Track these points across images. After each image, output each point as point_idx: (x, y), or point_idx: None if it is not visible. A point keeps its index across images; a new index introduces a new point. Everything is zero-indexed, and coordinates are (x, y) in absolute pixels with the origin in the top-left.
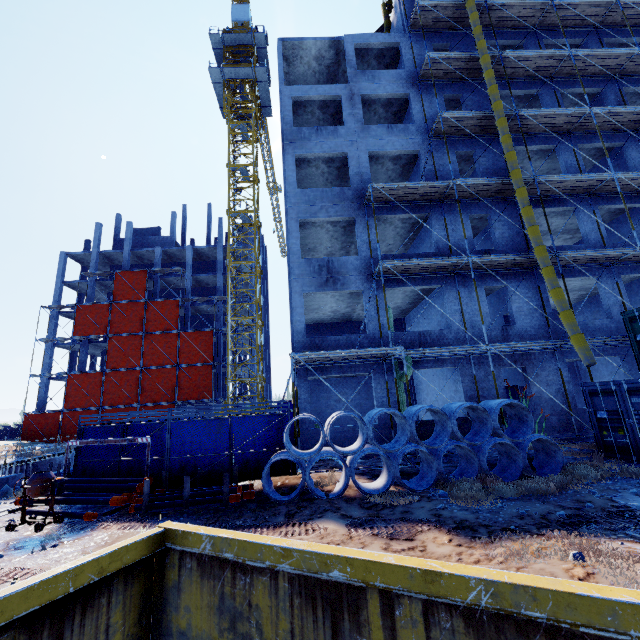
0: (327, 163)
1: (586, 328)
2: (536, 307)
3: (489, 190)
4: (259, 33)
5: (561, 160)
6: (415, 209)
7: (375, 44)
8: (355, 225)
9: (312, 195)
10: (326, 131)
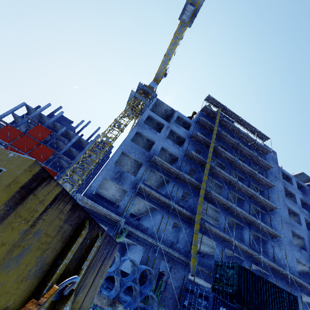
0: (147, 140)
1: (204, 263)
2: (187, 239)
3: (194, 185)
4: (155, 93)
5: (223, 191)
6: (166, 174)
7: (184, 119)
8: (142, 166)
9: (134, 146)
10: (153, 131)
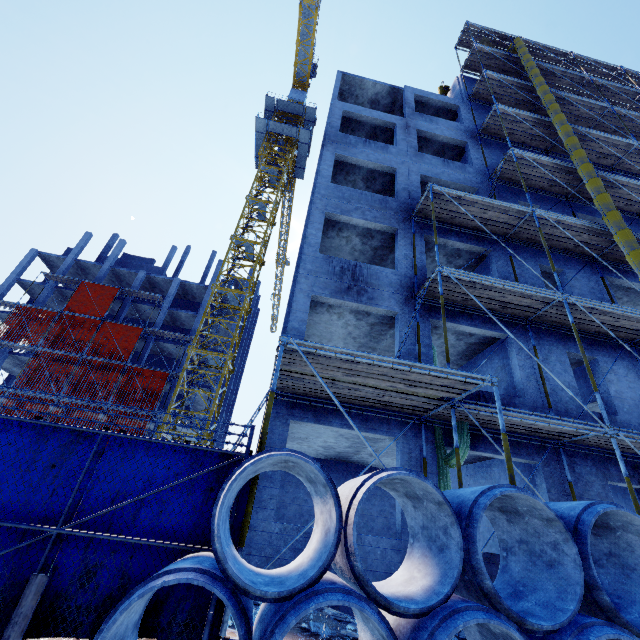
0: (367, 182)
1: None
2: None
3: (568, 238)
4: (311, 108)
5: None
6: (473, 240)
7: (434, 101)
8: (396, 238)
9: (348, 193)
10: (375, 145)
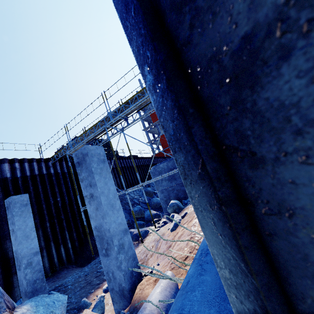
0: None
1: None
2: None
3: None
4: None
5: None
6: None
7: None
8: None
9: None
10: None
